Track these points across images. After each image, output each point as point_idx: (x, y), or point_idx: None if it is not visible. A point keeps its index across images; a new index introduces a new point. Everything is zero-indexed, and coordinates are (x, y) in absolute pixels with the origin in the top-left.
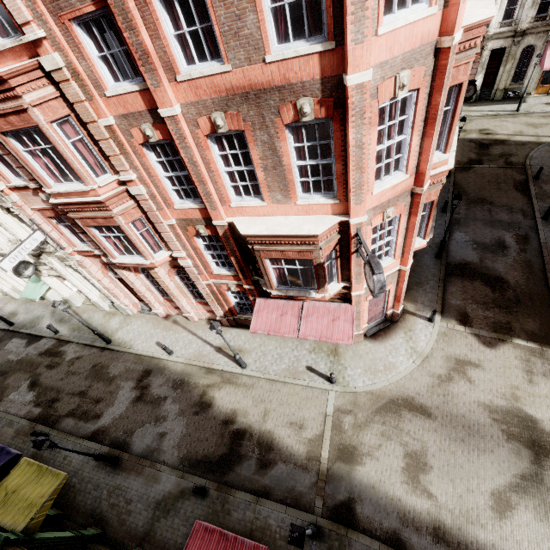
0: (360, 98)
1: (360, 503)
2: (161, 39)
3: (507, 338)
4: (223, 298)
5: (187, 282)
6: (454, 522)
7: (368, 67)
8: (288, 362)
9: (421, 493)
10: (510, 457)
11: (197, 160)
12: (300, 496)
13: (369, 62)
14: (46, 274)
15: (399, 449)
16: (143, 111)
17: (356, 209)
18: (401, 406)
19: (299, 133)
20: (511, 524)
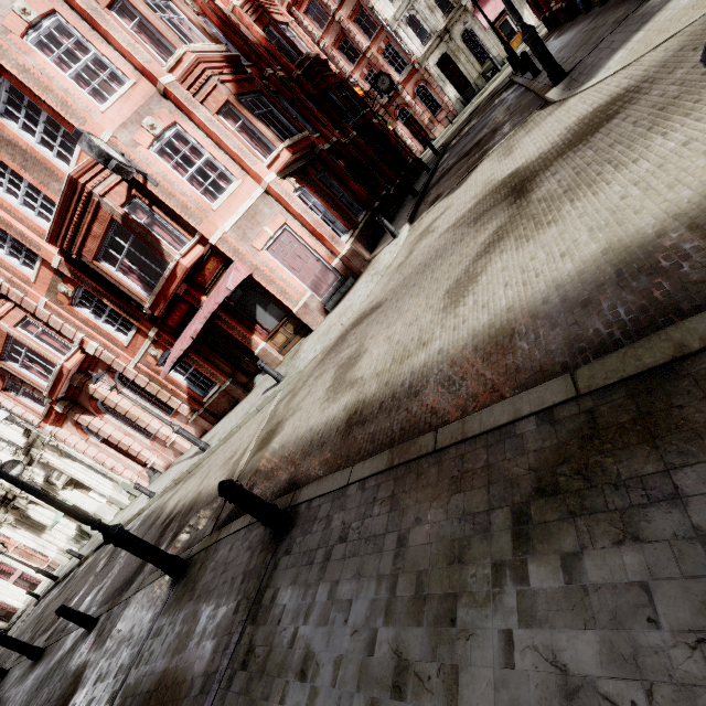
0: None
1: (259, 482)
2: None
3: (480, 160)
4: (169, 381)
5: (140, 391)
6: (380, 383)
7: None
8: (247, 406)
9: (342, 393)
10: (478, 232)
11: None
12: (193, 540)
13: None
14: (61, 485)
15: (330, 372)
16: None
17: (89, 130)
18: (349, 331)
19: (18, 117)
20: (475, 295)
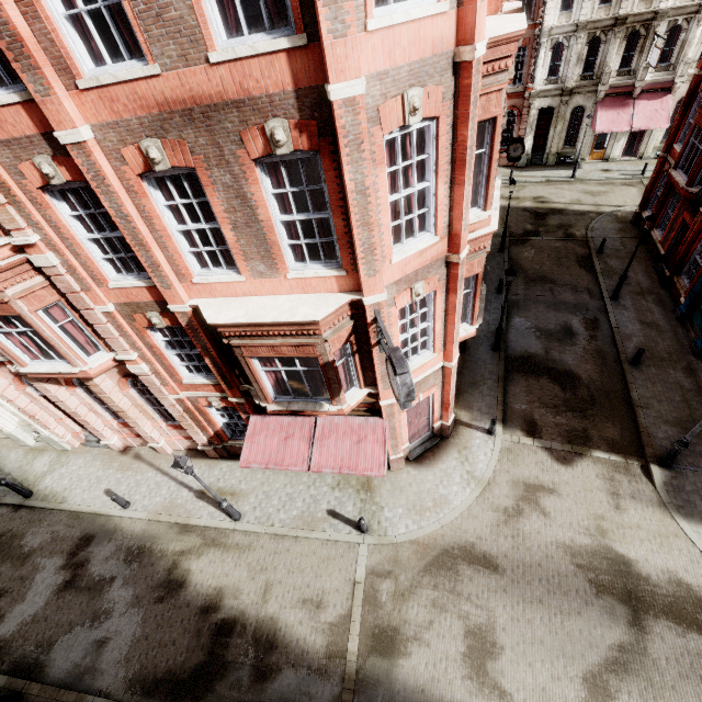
0: (353, 120)
1: None
2: (41, 19)
3: (585, 450)
4: (205, 418)
5: (150, 397)
6: None
7: (358, 74)
8: (301, 505)
9: (490, 692)
10: (603, 619)
11: (129, 212)
12: None
13: (358, 66)
14: None
15: (457, 624)
16: (33, 135)
17: (369, 283)
18: (458, 559)
19: (279, 174)
20: None
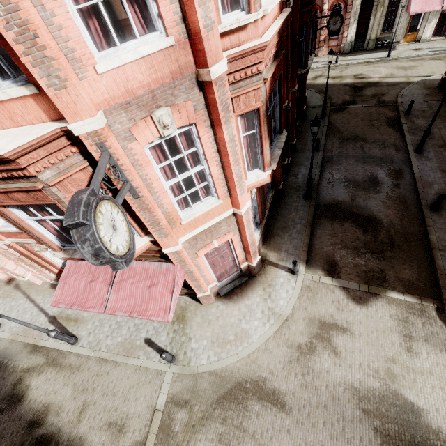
0: None
1: None
2: None
3: (380, 290)
4: (43, 260)
5: None
6: None
7: None
8: (125, 333)
9: None
10: None
11: None
12: None
13: None
14: None
15: None
16: None
17: (64, 100)
18: (249, 393)
19: None
20: None
